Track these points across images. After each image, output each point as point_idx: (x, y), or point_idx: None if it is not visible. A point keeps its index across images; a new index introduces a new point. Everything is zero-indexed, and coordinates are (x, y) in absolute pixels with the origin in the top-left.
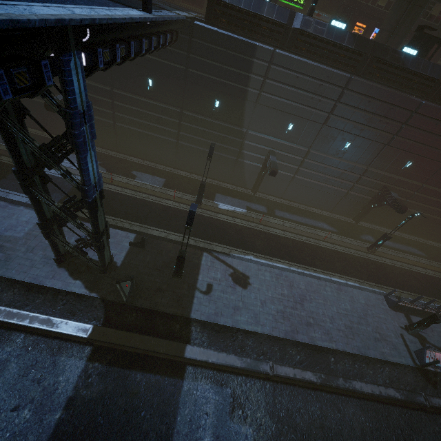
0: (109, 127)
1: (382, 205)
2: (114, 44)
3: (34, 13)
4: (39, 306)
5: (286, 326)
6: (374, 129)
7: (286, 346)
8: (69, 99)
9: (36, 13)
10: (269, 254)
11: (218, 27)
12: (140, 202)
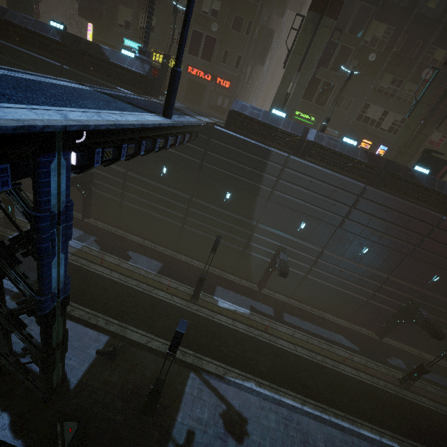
0: (115, 204)
1: (410, 323)
2: (120, 144)
3: None
4: None
5: None
6: (393, 238)
7: None
8: (40, 201)
9: None
10: (275, 381)
11: (236, 132)
12: (127, 291)
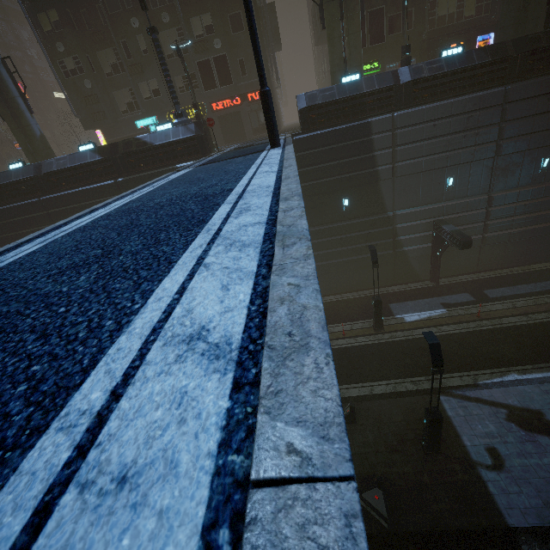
0: None
1: None
2: None
3: (269, 186)
4: None
5: None
6: None
7: None
8: None
9: (269, 186)
10: (536, 360)
11: (318, 129)
12: None
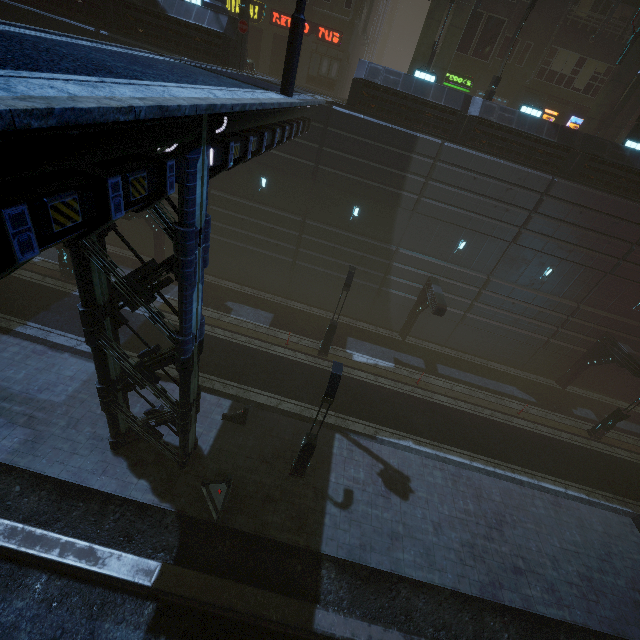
0: None
1: (605, 363)
2: (246, 136)
3: (174, 96)
4: (76, 523)
5: (480, 573)
6: (589, 251)
7: (483, 614)
8: (187, 212)
9: (177, 96)
10: (436, 438)
11: (364, 113)
12: (238, 350)
